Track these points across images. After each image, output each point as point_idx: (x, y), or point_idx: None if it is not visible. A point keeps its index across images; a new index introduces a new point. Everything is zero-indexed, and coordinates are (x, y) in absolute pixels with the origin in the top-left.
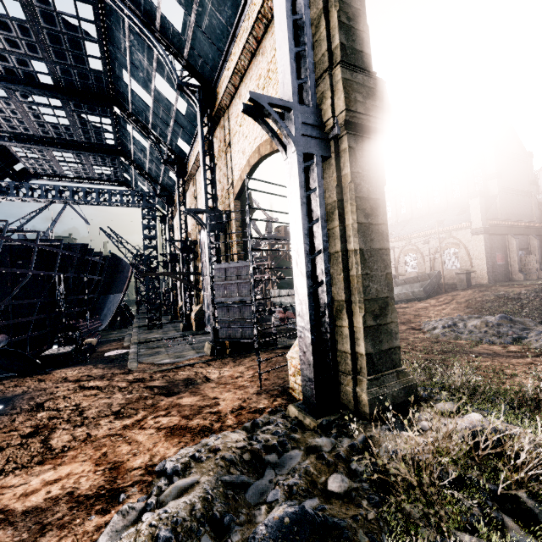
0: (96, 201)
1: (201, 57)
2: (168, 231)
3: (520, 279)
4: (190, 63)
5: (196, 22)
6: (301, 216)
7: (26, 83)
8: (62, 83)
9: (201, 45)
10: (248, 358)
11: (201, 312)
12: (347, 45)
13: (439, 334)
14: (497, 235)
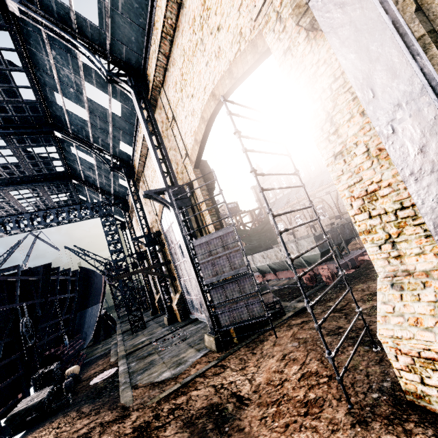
0: (54, 222)
1: (124, 44)
2: (130, 233)
3: None
4: (114, 56)
5: (111, 5)
6: (403, 51)
7: None
8: (0, 121)
9: (121, 30)
10: (267, 342)
11: (182, 300)
12: None
13: None
14: None
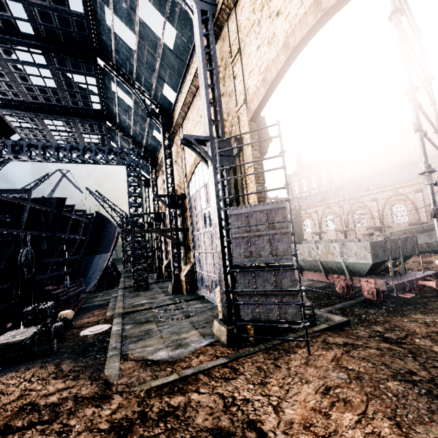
0: (80, 158)
1: None
2: (152, 191)
3: None
4: None
5: None
6: None
7: (5, 32)
8: (43, 32)
9: None
10: (295, 356)
11: (191, 273)
12: None
13: None
14: None
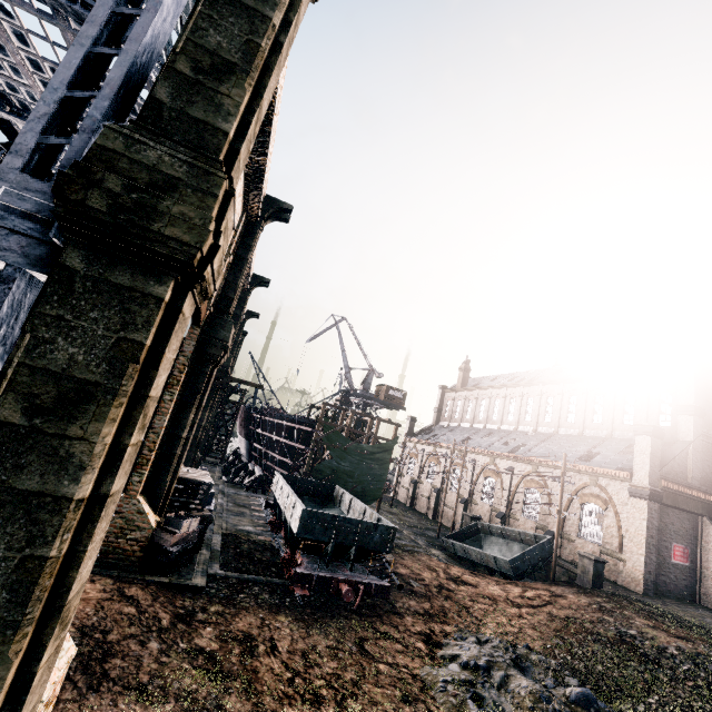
0: None
1: None
2: None
3: None
4: None
5: None
6: None
7: None
8: None
9: None
10: None
11: None
12: (171, 104)
13: (440, 679)
14: (680, 509)
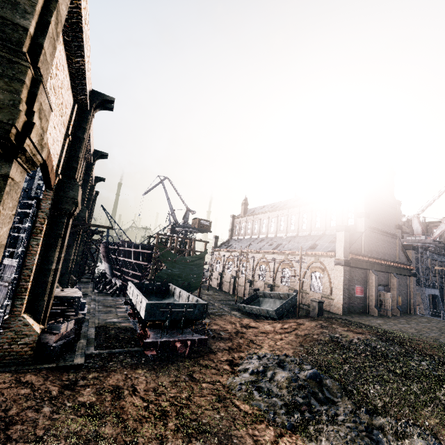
0: None
1: None
2: None
3: (375, 314)
4: None
5: None
6: None
7: None
8: None
9: None
10: None
11: None
12: None
13: (238, 384)
14: (359, 268)
